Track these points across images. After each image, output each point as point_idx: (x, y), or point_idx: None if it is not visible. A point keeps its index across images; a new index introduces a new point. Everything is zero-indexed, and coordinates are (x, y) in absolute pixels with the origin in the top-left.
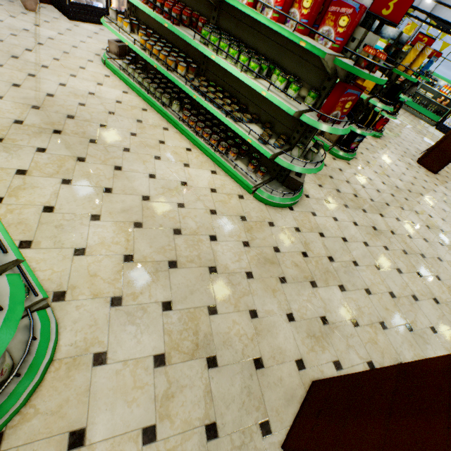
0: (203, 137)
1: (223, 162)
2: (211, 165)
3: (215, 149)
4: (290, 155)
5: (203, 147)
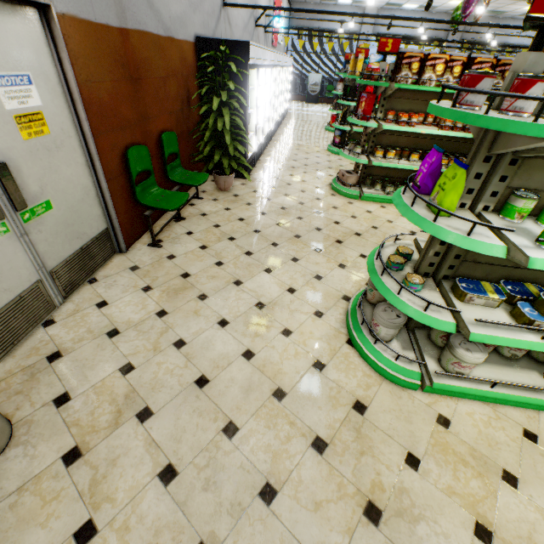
0: None
1: None
2: None
3: None
4: None
5: None
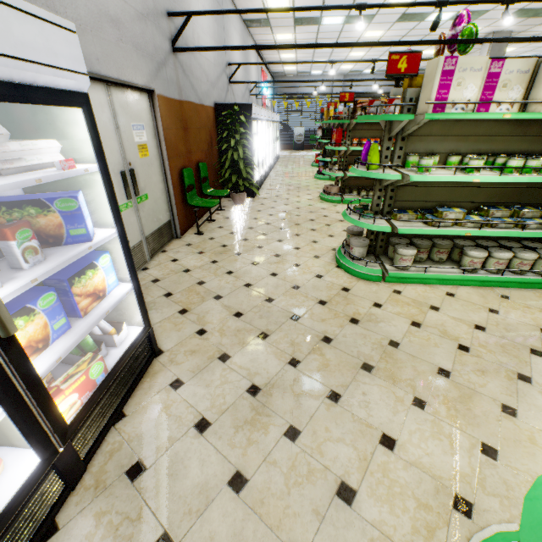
0: None
1: None
2: None
3: None
4: None
5: None
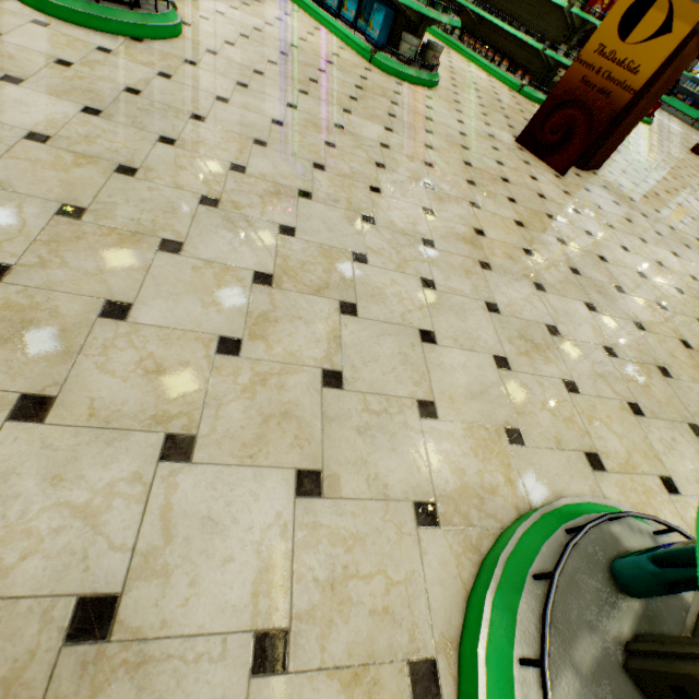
0: (481, 52)
1: (496, 70)
2: (485, 73)
3: (490, 61)
4: (557, 47)
5: (479, 61)
